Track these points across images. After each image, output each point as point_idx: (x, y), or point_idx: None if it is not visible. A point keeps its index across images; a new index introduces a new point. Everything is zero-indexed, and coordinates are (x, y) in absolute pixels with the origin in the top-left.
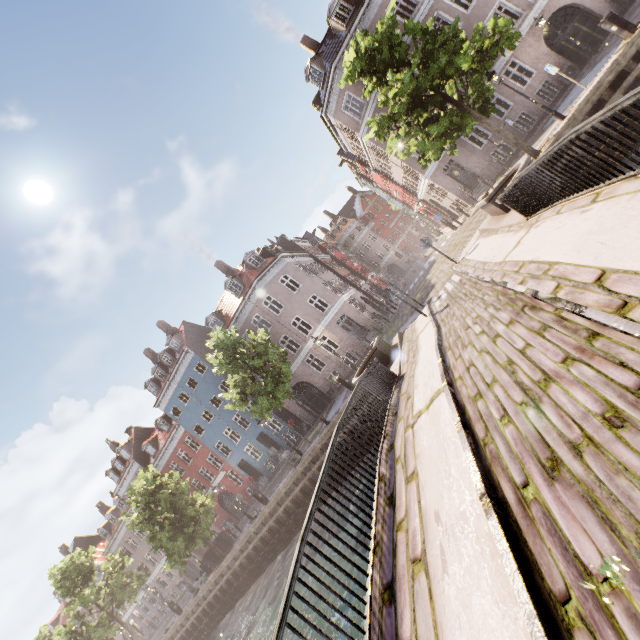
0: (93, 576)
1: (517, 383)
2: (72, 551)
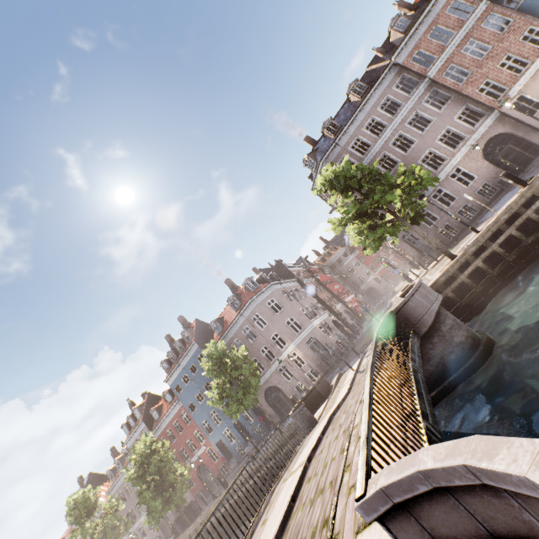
0: (95, 512)
1: (318, 483)
2: (86, 483)
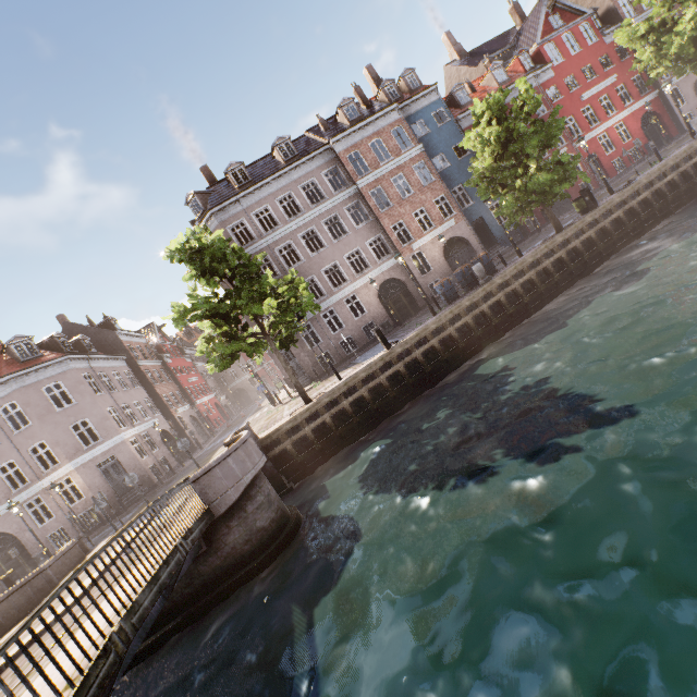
0: None
1: None
2: None
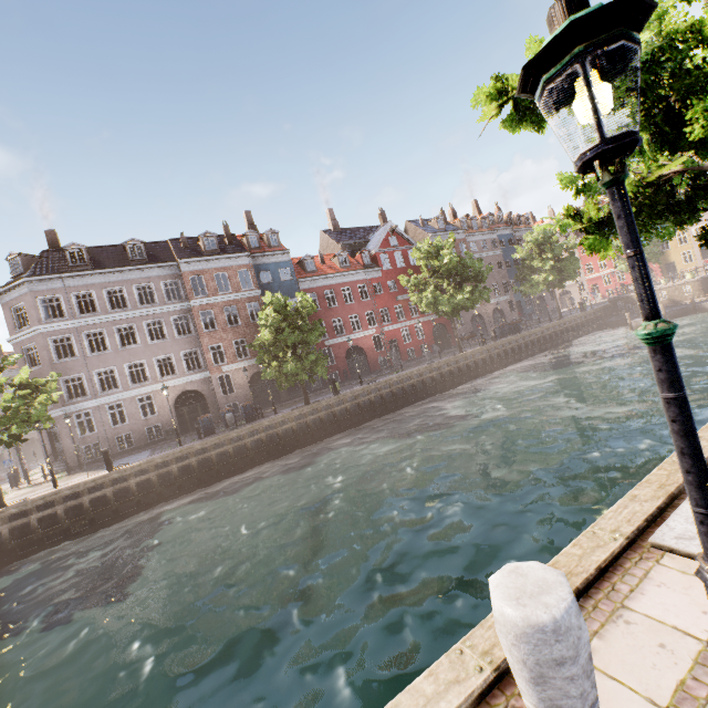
0: None
1: None
2: None
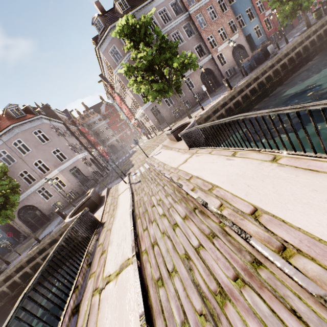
0: None
1: (195, 284)
2: None
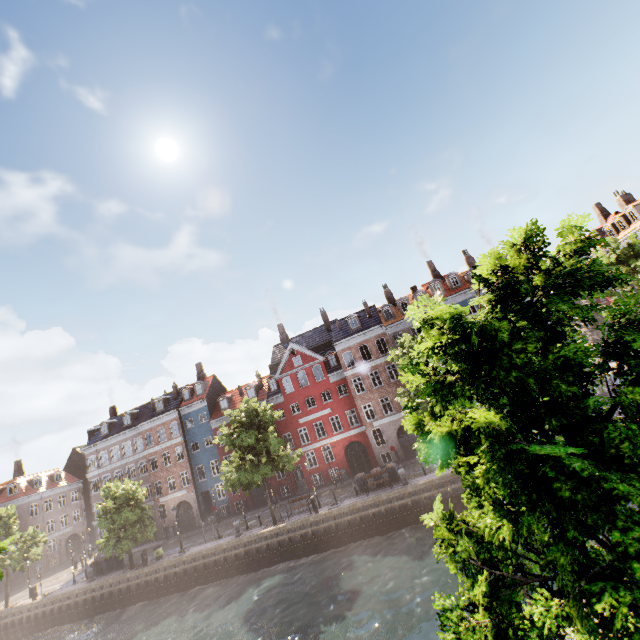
0: None
1: None
2: None
